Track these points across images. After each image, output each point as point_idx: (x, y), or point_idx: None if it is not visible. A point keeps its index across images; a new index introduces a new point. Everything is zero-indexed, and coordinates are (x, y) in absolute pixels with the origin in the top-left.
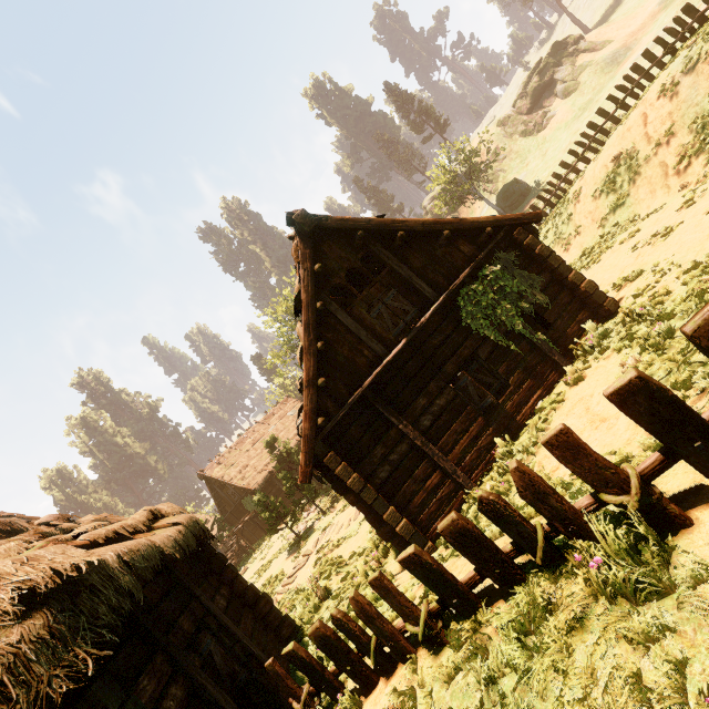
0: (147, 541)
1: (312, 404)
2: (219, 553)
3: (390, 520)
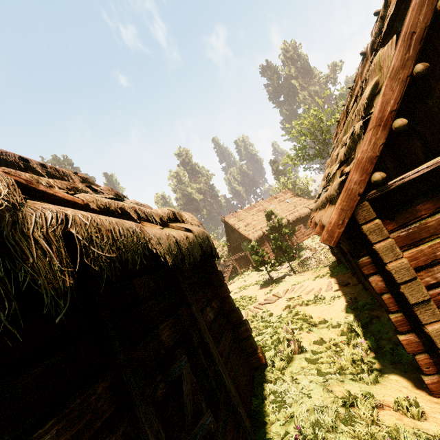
0: (137, 227)
1: (374, 152)
2: (219, 271)
3: (436, 336)
